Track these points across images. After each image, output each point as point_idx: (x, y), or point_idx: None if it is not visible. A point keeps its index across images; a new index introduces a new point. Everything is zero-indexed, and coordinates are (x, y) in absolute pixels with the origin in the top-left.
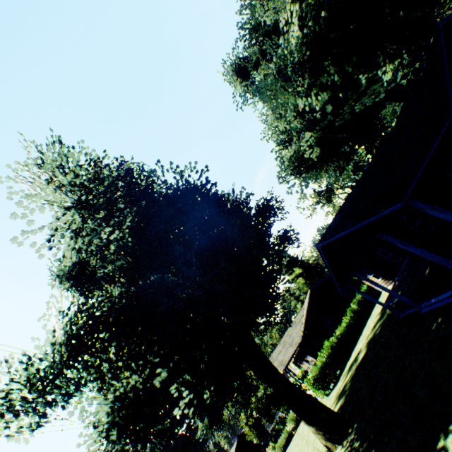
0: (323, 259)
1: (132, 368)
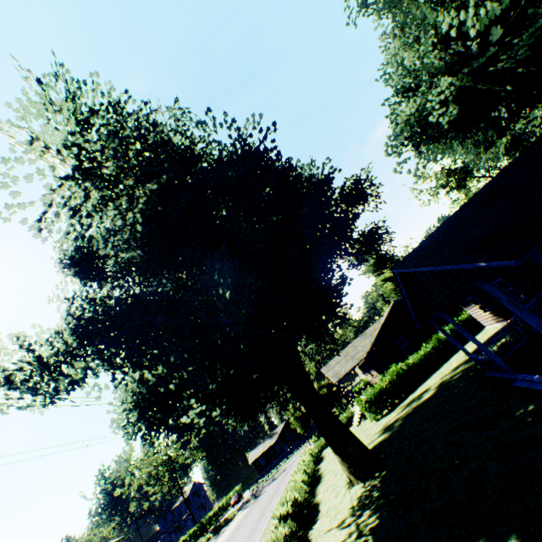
0: (400, 287)
1: (145, 367)
